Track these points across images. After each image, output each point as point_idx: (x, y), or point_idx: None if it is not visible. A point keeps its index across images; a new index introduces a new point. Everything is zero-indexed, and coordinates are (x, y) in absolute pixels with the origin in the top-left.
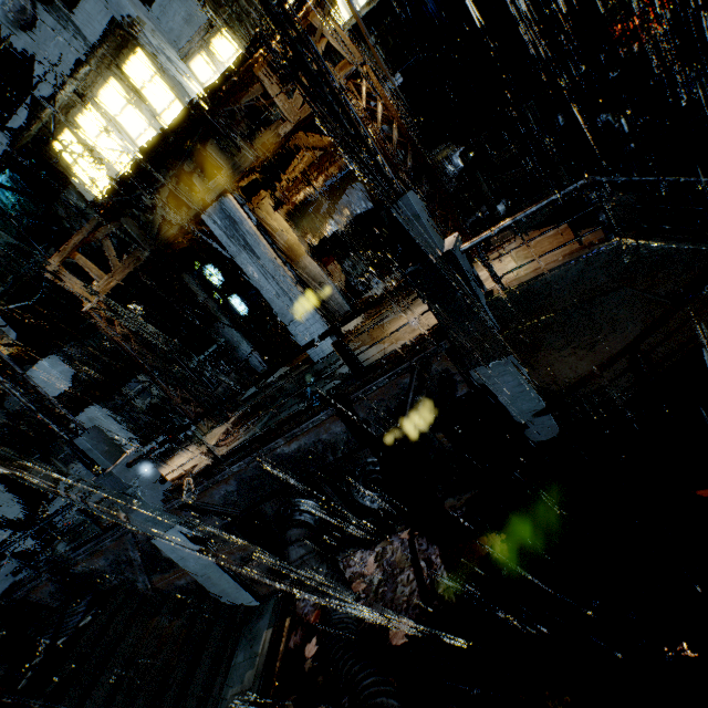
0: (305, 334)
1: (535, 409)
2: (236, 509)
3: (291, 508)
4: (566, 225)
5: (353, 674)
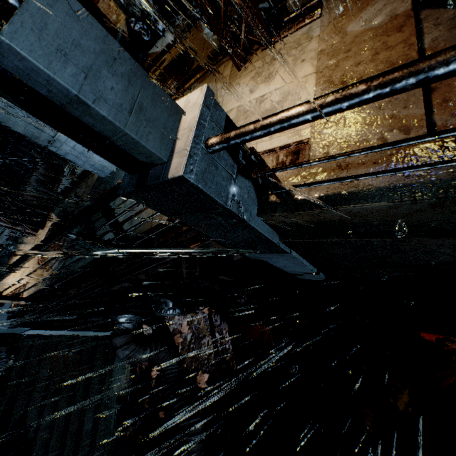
0: (75, 153)
1: (307, 272)
2: (72, 316)
3: (111, 322)
4: (411, 3)
5: (175, 409)
